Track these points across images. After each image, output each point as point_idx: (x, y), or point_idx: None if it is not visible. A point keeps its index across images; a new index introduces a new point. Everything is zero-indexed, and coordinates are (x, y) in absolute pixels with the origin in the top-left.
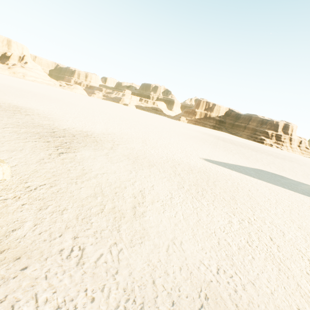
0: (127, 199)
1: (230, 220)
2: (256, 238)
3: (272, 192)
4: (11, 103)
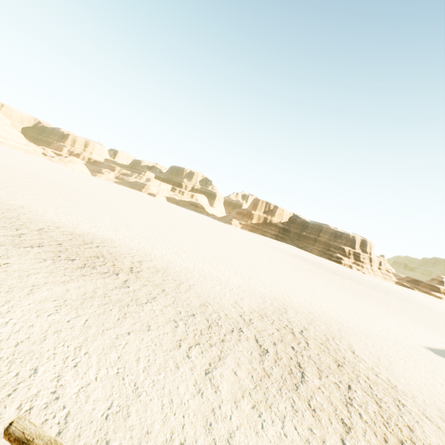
0: None
1: None
2: None
3: None
4: (57, 224)
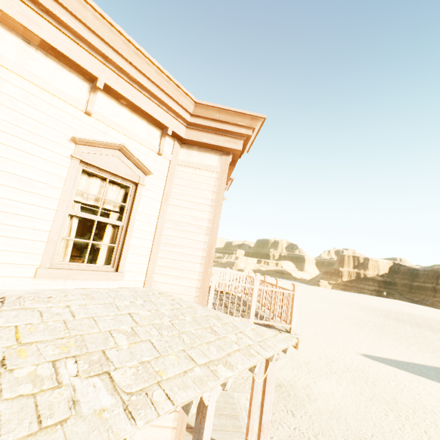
0: (301, 390)
1: (387, 414)
2: (410, 428)
3: None
4: None
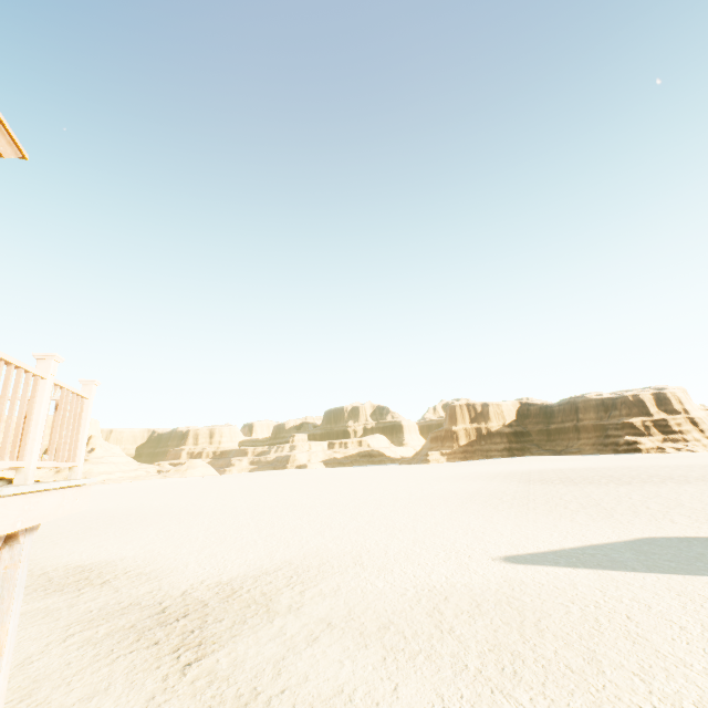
0: None
1: None
2: None
3: (689, 599)
4: (69, 563)
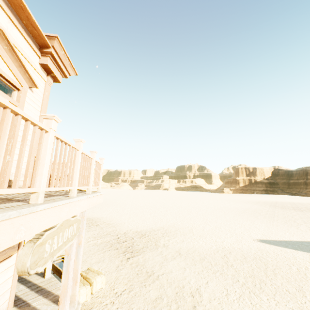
0: (187, 299)
1: None
2: None
3: None
4: None
